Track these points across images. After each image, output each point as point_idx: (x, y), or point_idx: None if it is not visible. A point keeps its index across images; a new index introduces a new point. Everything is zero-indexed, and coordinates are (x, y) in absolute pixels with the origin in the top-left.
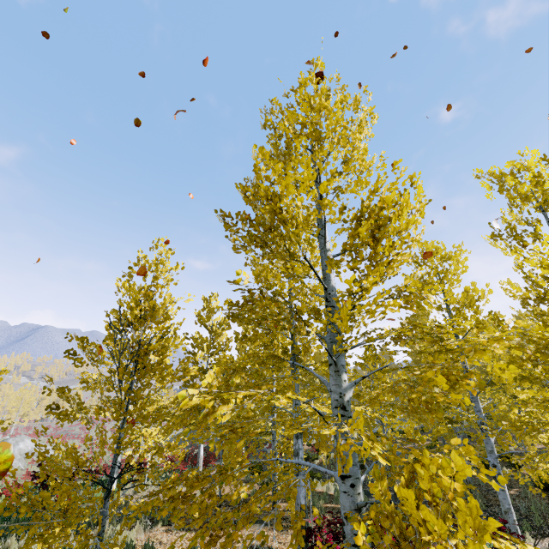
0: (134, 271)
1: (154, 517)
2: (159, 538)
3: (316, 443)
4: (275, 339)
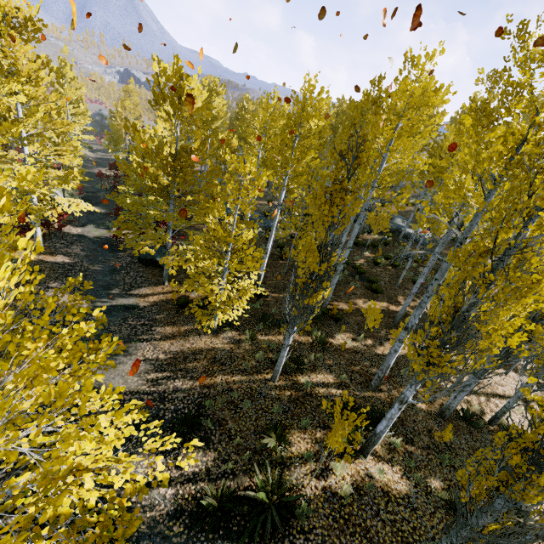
0: None
1: None
2: None
3: None
4: None
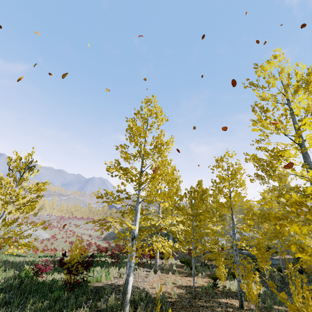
0: (137, 117)
1: (154, 306)
2: None
3: (257, 258)
4: (237, 179)
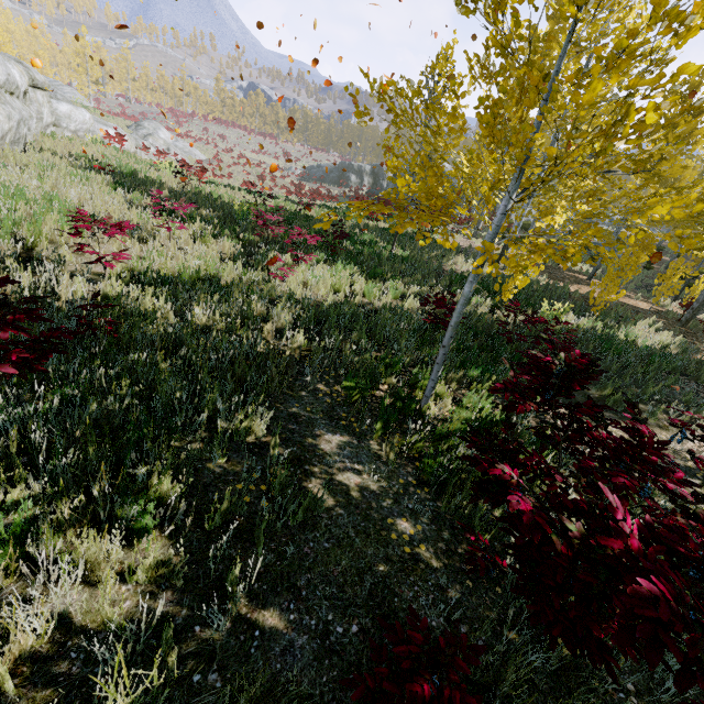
0: None
1: None
2: (546, 281)
3: None
4: (696, 129)
